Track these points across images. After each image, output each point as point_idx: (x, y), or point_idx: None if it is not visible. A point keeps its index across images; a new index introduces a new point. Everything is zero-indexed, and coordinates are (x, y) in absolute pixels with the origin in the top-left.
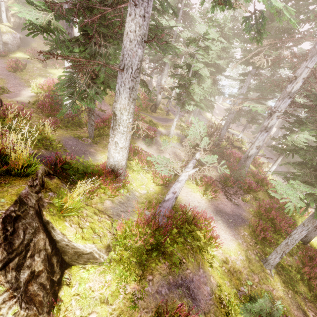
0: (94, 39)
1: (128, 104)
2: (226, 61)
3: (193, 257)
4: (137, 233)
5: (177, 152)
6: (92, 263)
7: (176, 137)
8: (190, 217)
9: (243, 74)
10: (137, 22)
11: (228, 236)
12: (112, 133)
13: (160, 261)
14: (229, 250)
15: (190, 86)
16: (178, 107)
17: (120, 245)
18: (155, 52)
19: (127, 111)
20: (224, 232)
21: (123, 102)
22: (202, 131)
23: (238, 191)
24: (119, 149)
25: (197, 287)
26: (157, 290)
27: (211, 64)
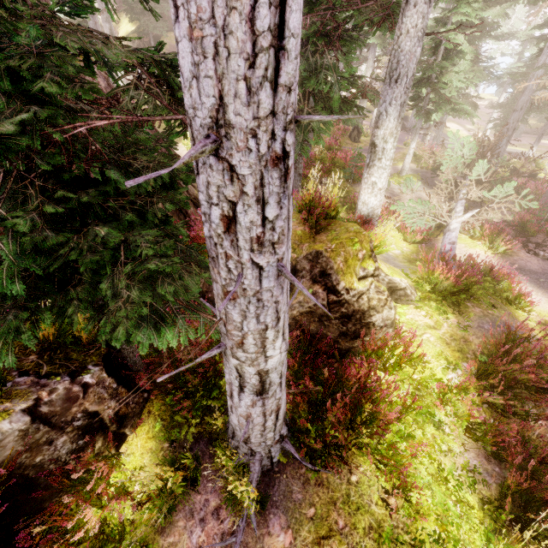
0: (309, 46)
1: (396, 127)
2: (503, 7)
3: (502, 310)
4: (444, 272)
5: (422, 197)
6: (402, 301)
7: (413, 174)
8: (485, 270)
9: (545, 24)
10: (421, 12)
11: (542, 298)
12: (367, 173)
13: (469, 305)
14: (547, 313)
15: (442, 79)
16: (418, 120)
17: (422, 287)
18: (391, 38)
19: (393, 136)
20: (534, 293)
21: (391, 125)
22: (468, 153)
23: (547, 241)
24: (378, 191)
25: (520, 332)
26: (479, 325)
27: (468, 22)
